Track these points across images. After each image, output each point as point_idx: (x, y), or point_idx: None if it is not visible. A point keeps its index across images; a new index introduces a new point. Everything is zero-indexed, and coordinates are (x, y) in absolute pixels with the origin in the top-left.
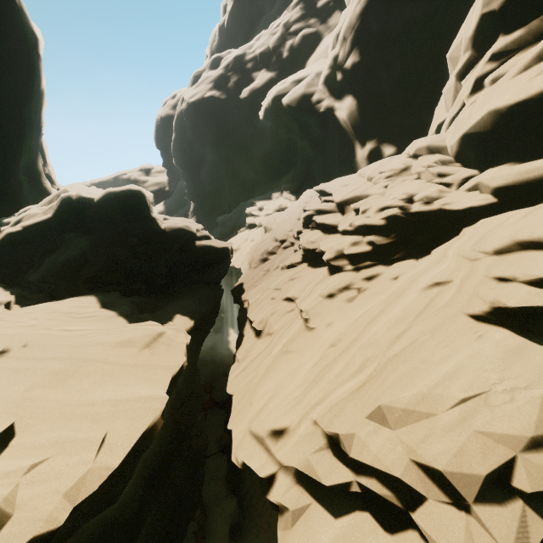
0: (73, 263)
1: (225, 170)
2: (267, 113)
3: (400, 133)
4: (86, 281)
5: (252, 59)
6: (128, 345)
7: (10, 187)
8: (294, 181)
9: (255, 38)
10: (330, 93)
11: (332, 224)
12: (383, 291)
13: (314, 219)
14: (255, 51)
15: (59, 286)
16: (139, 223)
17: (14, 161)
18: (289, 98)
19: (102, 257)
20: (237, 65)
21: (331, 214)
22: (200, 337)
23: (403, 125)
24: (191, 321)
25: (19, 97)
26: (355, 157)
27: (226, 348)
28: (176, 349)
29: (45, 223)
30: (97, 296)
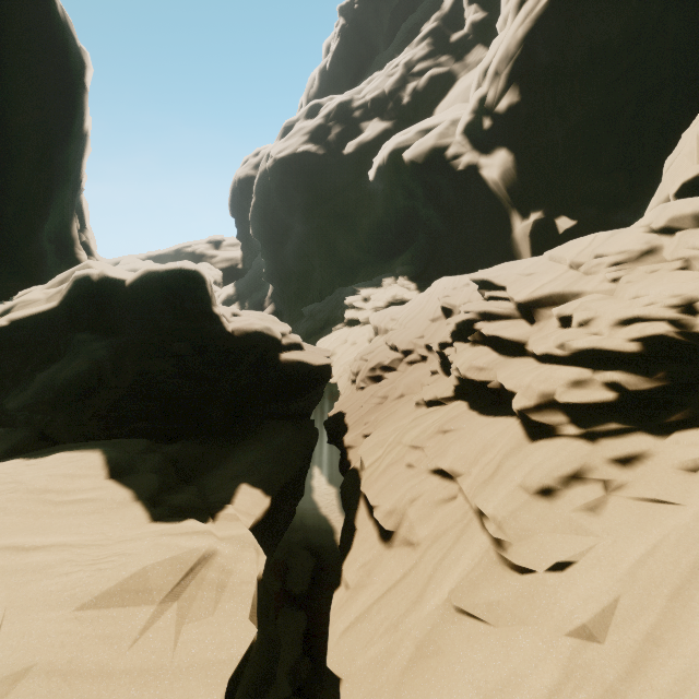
0: (77, 385)
1: (317, 246)
2: (381, 172)
3: (581, 200)
4: (97, 415)
5: (361, 106)
6: (135, 601)
7: (29, 258)
8: (414, 264)
9: (366, 81)
10: (472, 146)
11: (514, 339)
12: (672, 500)
13: (477, 327)
14: (366, 96)
15: (56, 419)
16: (193, 322)
17: (38, 223)
18: (414, 152)
19: (128, 375)
20: (342, 114)
21: (508, 320)
22: (279, 525)
23: (587, 190)
24: (265, 499)
25: (53, 138)
26: (511, 232)
27: (308, 498)
28: (235, 602)
29: (46, 316)
30: (106, 452)
